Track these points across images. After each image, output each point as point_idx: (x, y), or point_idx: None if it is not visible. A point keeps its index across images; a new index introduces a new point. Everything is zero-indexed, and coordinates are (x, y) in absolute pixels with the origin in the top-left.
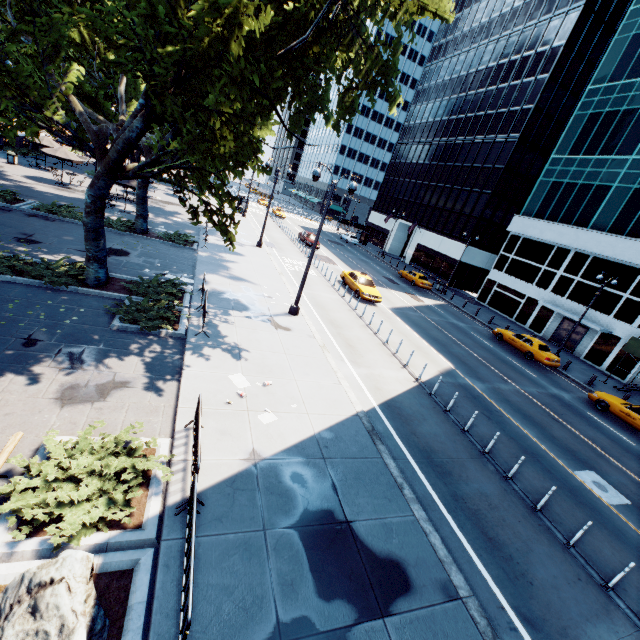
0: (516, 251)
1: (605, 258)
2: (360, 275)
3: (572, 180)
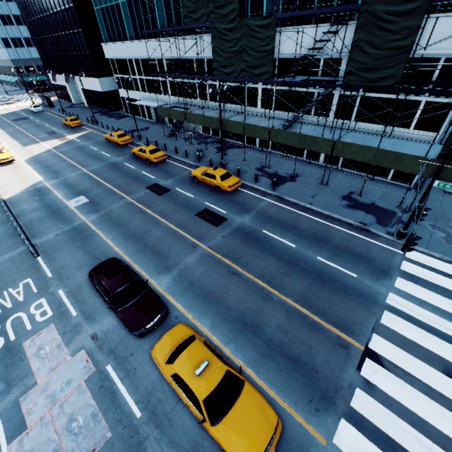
0: (118, 71)
1: (144, 58)
2: None
3: (105, 4)
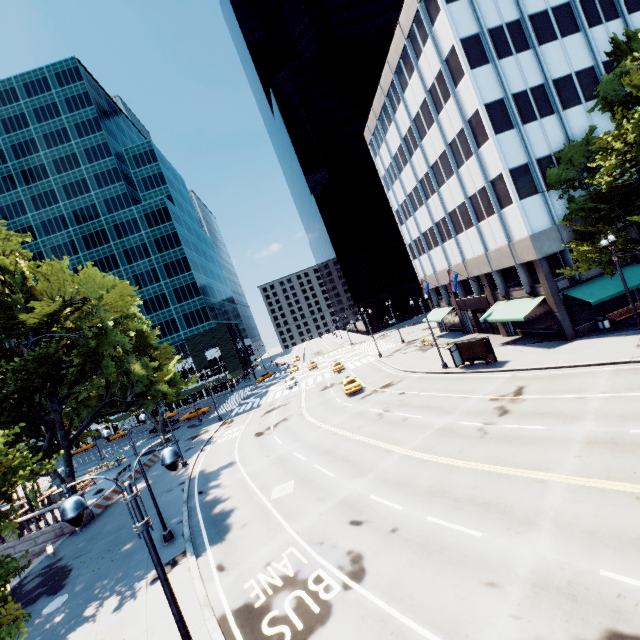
0: None
1: None
2: None
3: None
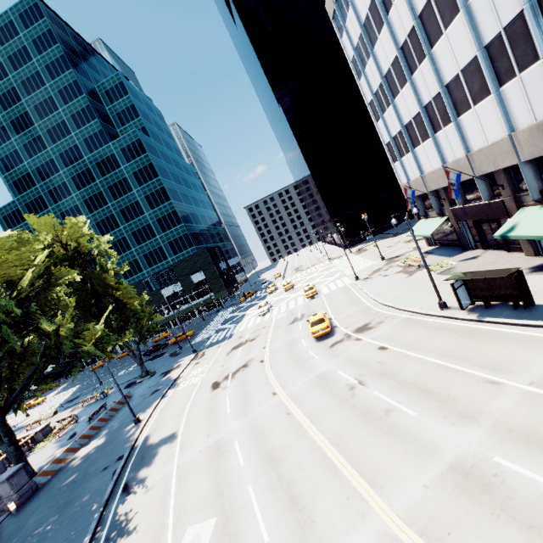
0: None
1: None
2: (31, 401)
3: None
